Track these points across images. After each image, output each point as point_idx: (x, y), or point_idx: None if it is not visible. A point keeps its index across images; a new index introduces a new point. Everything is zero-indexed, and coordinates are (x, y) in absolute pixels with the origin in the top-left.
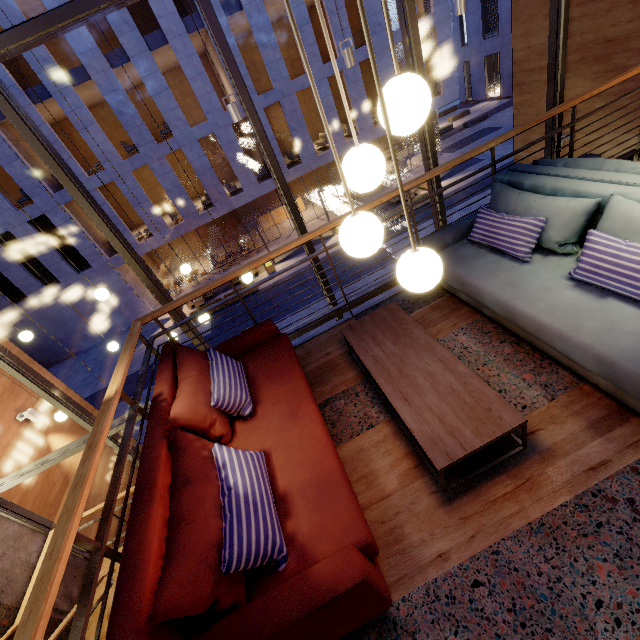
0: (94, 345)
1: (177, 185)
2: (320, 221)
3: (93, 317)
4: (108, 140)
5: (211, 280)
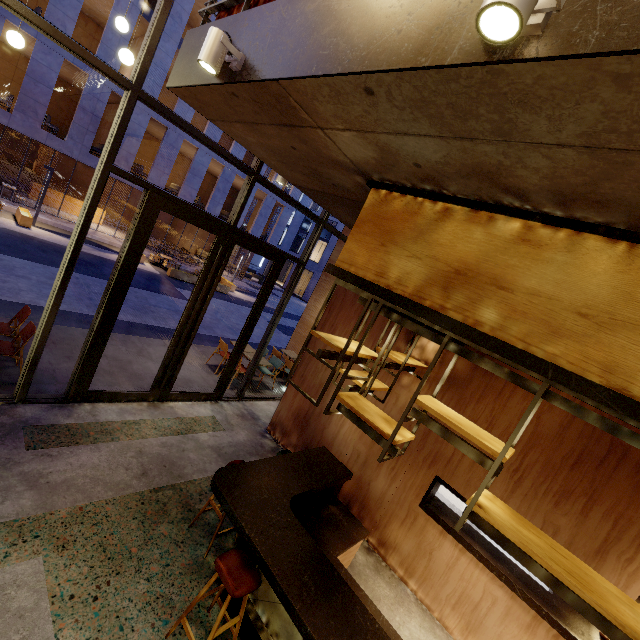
0: None
1: None
2: (116, 239)
3: None
4: None
5: None
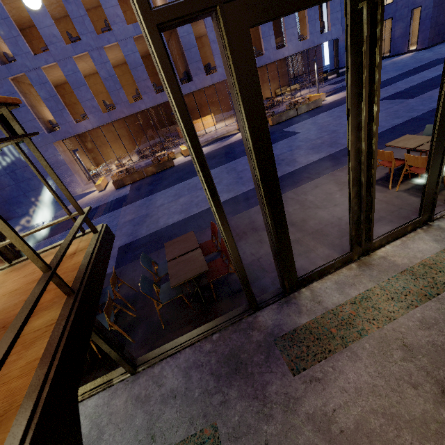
0: (28, 212)
1: (112, 75)
2: (228, 126)
3: (29, 186)
4: (54, 24)
5: (135, 165)
